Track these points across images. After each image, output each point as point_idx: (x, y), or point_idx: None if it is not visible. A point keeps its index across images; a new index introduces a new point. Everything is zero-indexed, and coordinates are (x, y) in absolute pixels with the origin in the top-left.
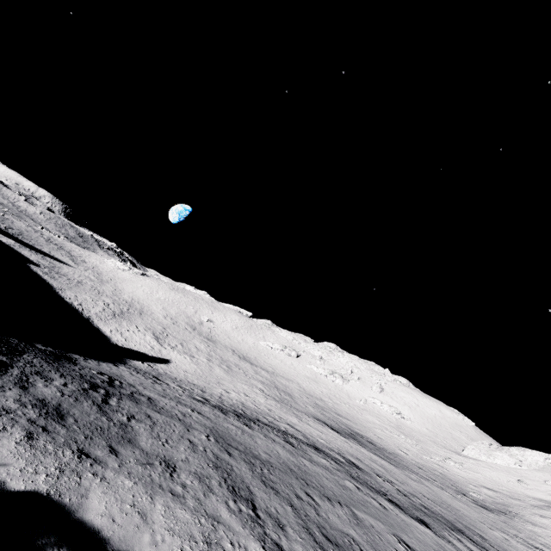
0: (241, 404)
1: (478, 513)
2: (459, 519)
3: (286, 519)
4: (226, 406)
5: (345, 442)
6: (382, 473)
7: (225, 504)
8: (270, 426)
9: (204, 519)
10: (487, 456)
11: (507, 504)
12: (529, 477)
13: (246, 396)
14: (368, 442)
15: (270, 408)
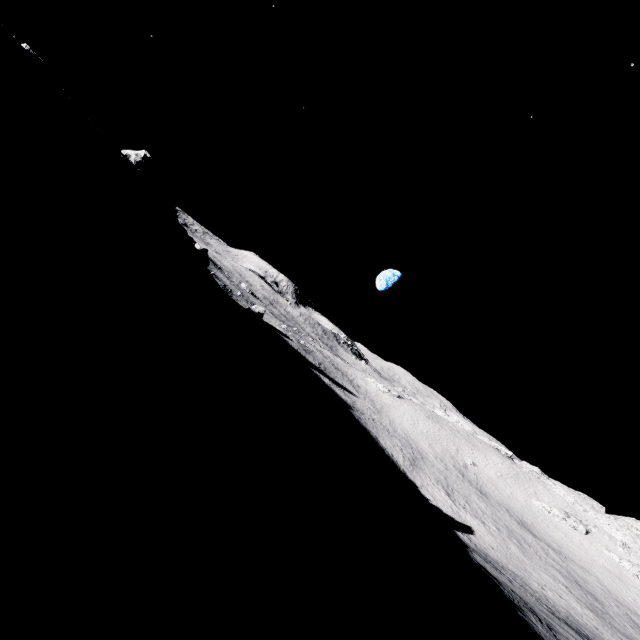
0: (569, 614)
1: None
2: None
3: None
4: (568, 621)
5: None
6: None
7: None
8: None
9: None
10: None
11: None
12: None
13: (561, 597)
14: None
15: (594, 624)
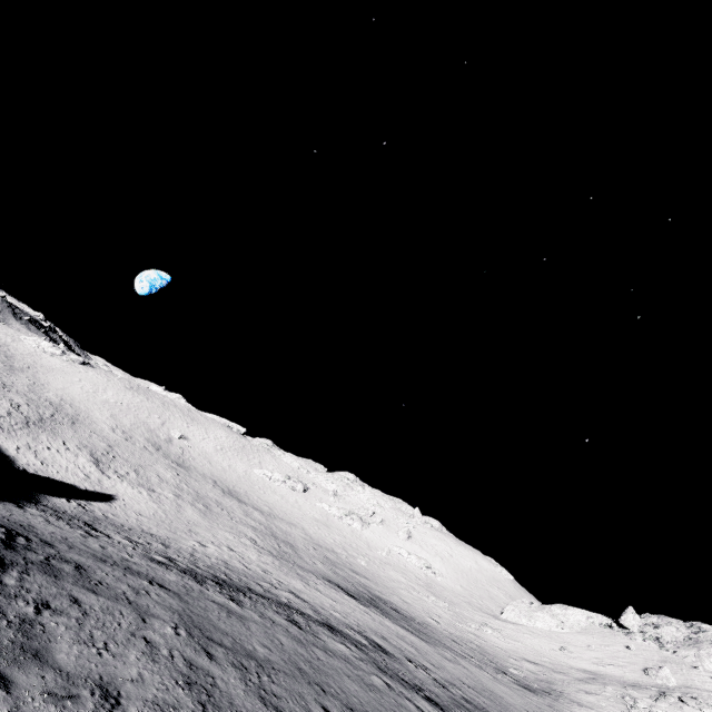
0: (224, 564)
1: (522, 698)
2: (504, 711)
3: None
4: (202, 569)
5: (366, 612)
6: (414, 656)
7: None
8: (267, 598)
9: None
10: (528, 619)
11: (551, 681)
12: (572, 642)
13: (231, 550)
14: (392, 609)
15: (266, 568)
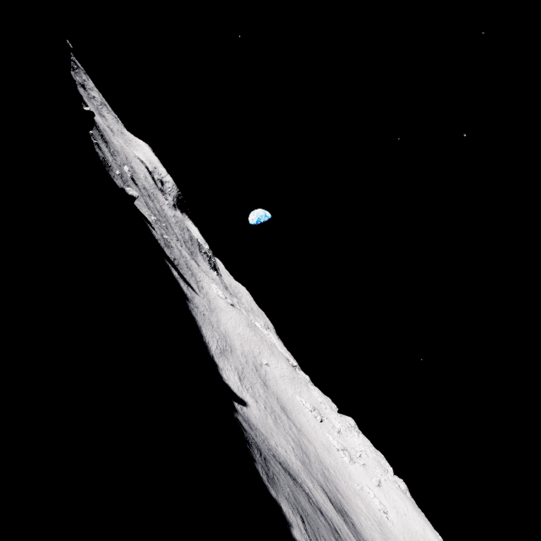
0: (286, 461)
1: None
2: None
3: (313, 535)
4: (282, 463)
5: (336, 515)
6: None
7: (300, 521)
8: (302, 487)
9: (298, 522)
10: None
11: None
12: None
13: (286, 452)
14: (350, 522)
15: (298, 469)
